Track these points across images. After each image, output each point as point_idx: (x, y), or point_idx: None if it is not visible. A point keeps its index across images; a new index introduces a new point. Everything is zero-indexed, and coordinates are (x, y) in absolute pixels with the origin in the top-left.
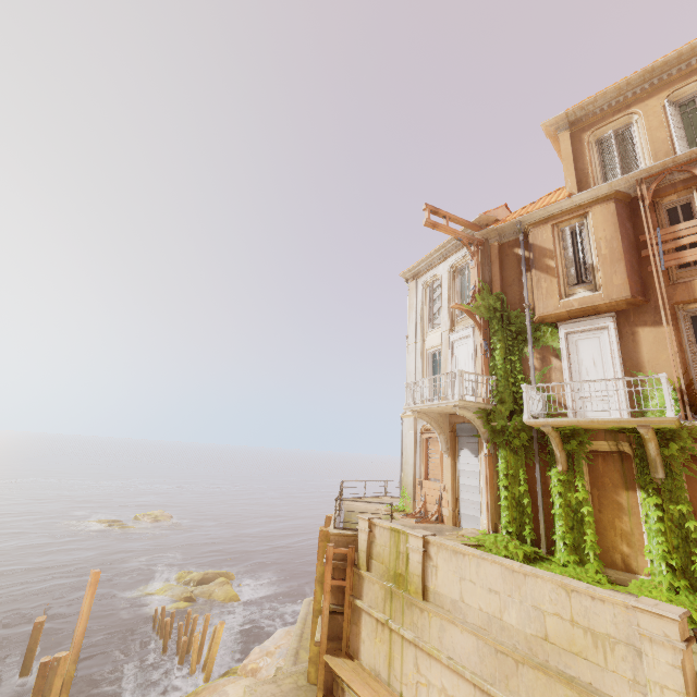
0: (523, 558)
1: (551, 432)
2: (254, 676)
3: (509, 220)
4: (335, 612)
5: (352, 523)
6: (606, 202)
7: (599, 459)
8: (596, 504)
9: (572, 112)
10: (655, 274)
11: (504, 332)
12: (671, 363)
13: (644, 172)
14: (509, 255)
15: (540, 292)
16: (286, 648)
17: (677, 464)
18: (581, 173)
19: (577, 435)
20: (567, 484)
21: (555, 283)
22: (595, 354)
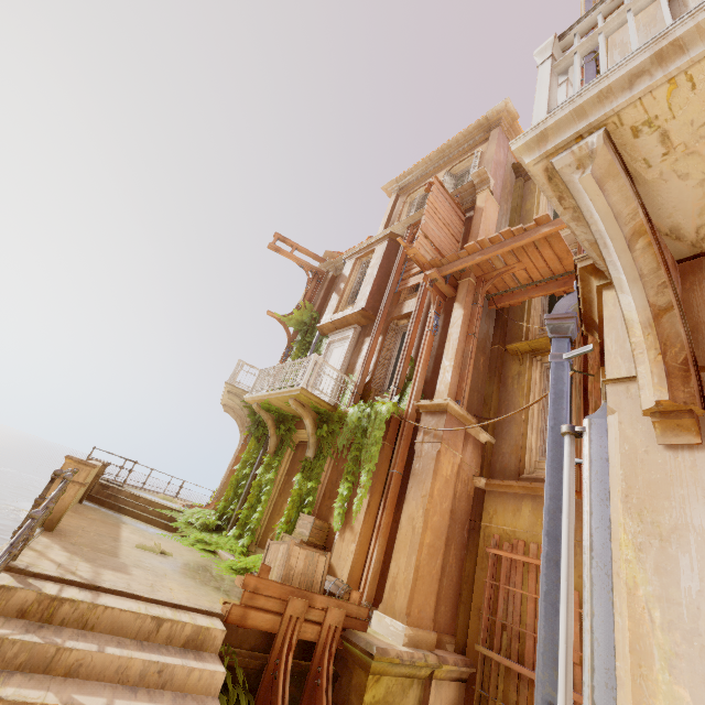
0: (203, 526)
1: (261, 411)
2: None
3: (339, 255)
4: None
5: None
6: (385, 240)
7: (301, 448)
8: (281, 489)
9: (400, 179)
10: (385, 294)
11: (303, 342)
12: (362, 362)
13: (411, 219)
14: (336, 284)
15: (328, 308)
16: None
17: (327, 446)
18: (391, 223)
19: (287, 420)
20: (269, 466)
21: (337, 301)
22: (337, 359)
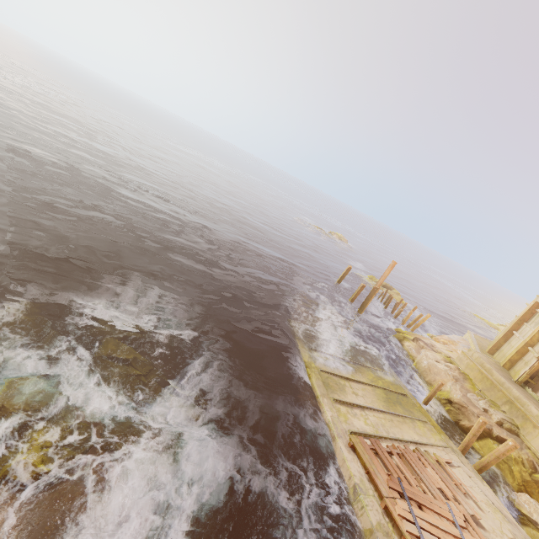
0: None
1: None
2: (445, 345)
3: None
4: None
5: None
6: None
7: None
8: None
9: None
10: None
11: None
12: None
13: None
14: None
15: None
16: (466, 345)
17: None
18: None
19: None
20: None
21: None
22: None
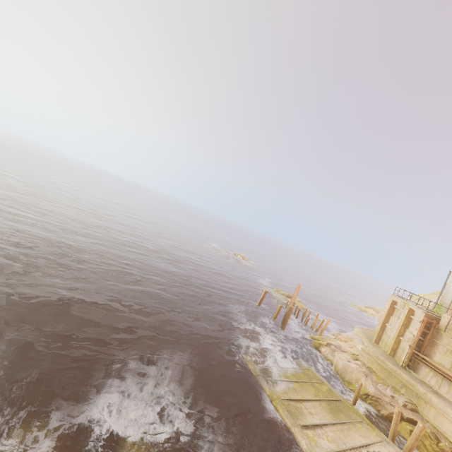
0: None
1: None
2: (346, 343)
3: None
4: (419, 339)
5: (435, 312)
6: None
7: None
8: None
9: None
10: None
11: None
12: None
13: None
14: None
15: None
16: (360, 340)
17: None
18: None
19: None
20: None
21: None
22: None
